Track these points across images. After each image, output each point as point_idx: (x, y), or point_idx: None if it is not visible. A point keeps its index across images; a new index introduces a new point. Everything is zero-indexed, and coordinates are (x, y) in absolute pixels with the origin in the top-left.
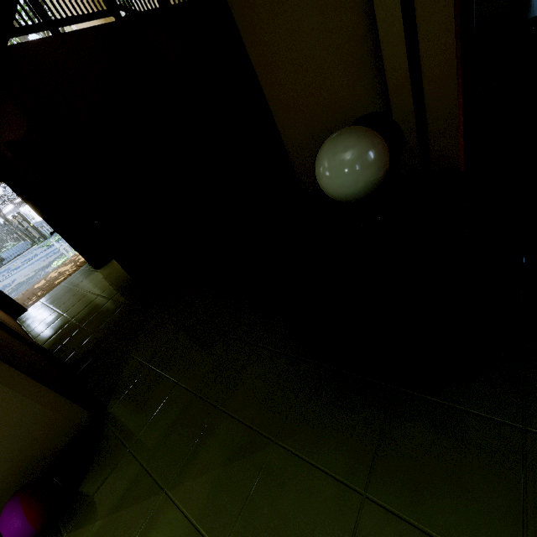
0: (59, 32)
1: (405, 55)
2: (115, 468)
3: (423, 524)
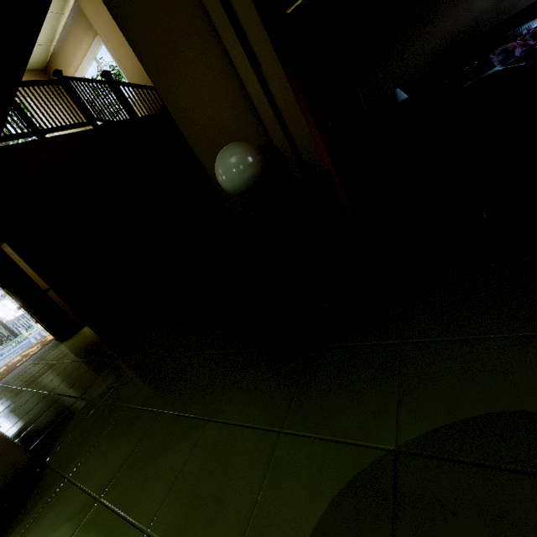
0: (44, 137)
1: (268, 104)
2: (49, 500)
3: (325, 435)
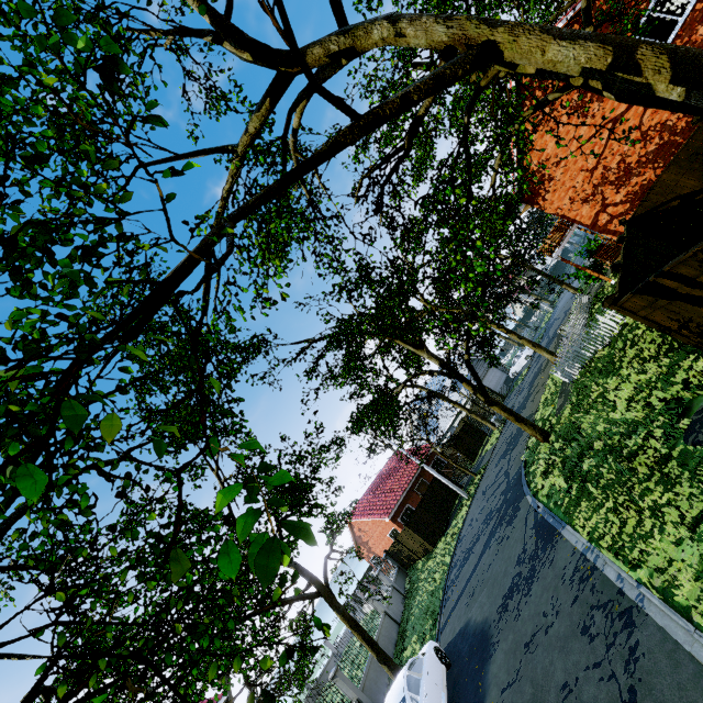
0: None
1: None
2: None
3: None
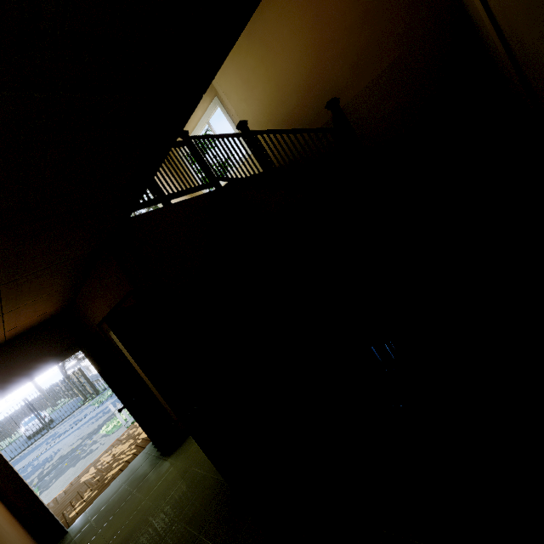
0: (170, 203)
1: None
2: None
3: None
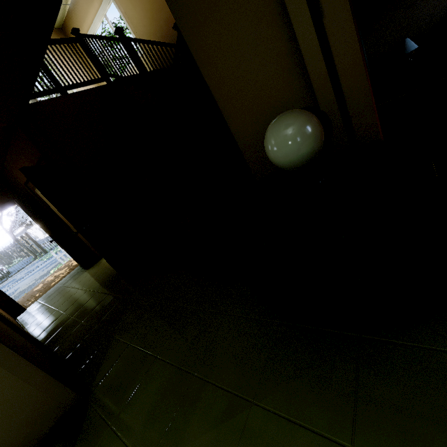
0: (66, 93)
1: (323, 61)
2: None
3: None
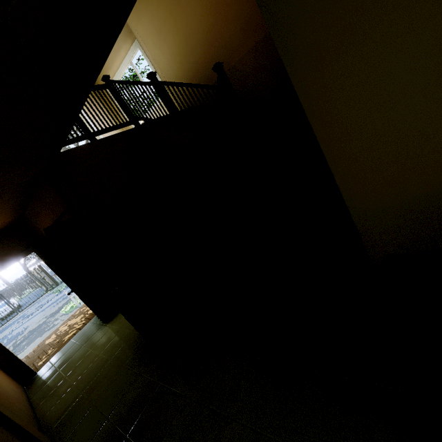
0: (95, 139)
1: None
2: None
3: None
